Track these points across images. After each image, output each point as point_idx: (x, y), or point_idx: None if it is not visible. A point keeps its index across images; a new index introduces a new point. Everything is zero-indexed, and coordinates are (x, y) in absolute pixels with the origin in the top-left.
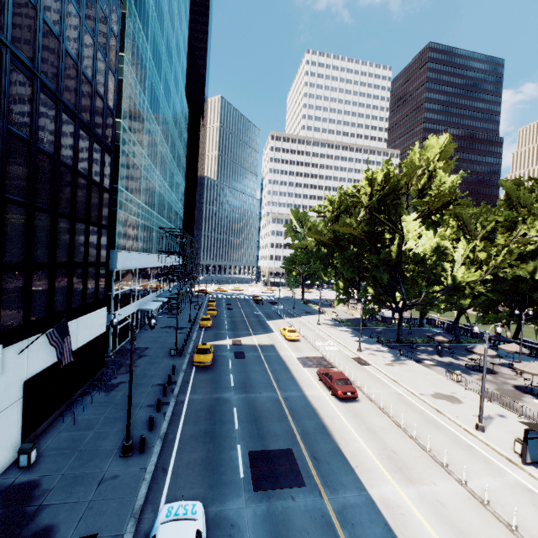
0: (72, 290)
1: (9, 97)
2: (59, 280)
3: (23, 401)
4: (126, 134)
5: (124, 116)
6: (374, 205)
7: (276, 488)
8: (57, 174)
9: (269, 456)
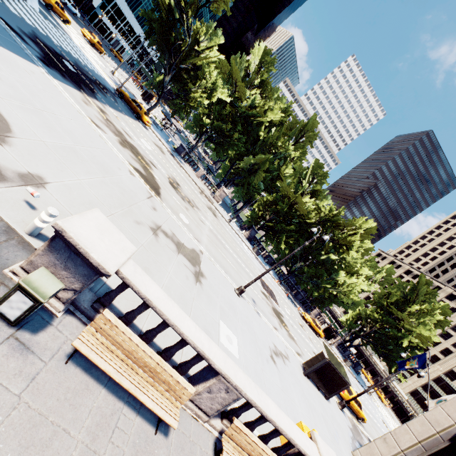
0: None
1: None
2: None
3: None
4: None
5: None
6: None
7: None
8: None
9: None
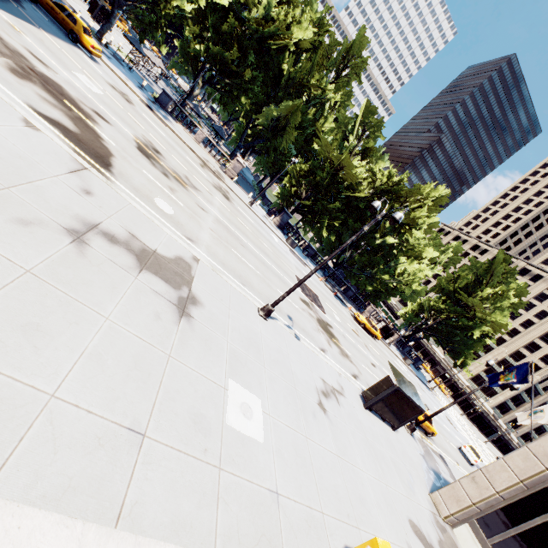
0: None
1: None
2: None
3: None
4: None
5: None
6: None
7: None
8: None
9: None
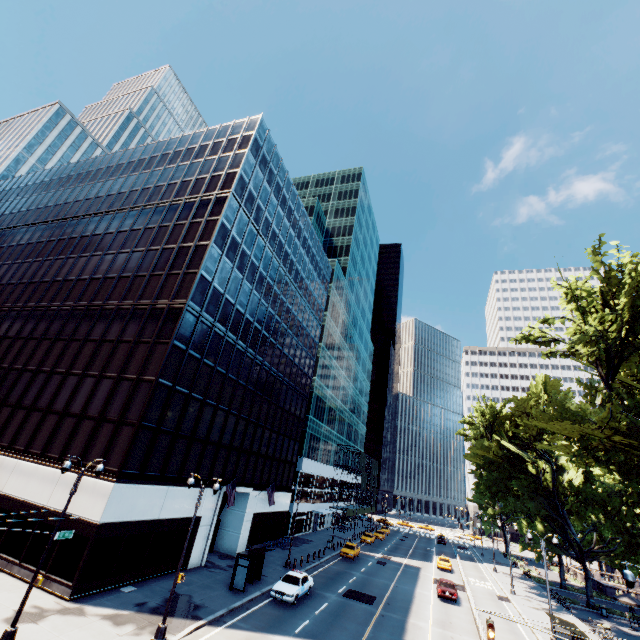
0: (278, 474)
1: (274, 390)
2: (274, 466)
3: (251, 523)
4: (318, 383)
5: (318, 374)
6: (483, 431)
7: (354, 599)
8: (282, 415)
9: (360, 593)
